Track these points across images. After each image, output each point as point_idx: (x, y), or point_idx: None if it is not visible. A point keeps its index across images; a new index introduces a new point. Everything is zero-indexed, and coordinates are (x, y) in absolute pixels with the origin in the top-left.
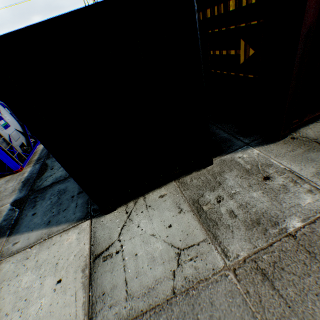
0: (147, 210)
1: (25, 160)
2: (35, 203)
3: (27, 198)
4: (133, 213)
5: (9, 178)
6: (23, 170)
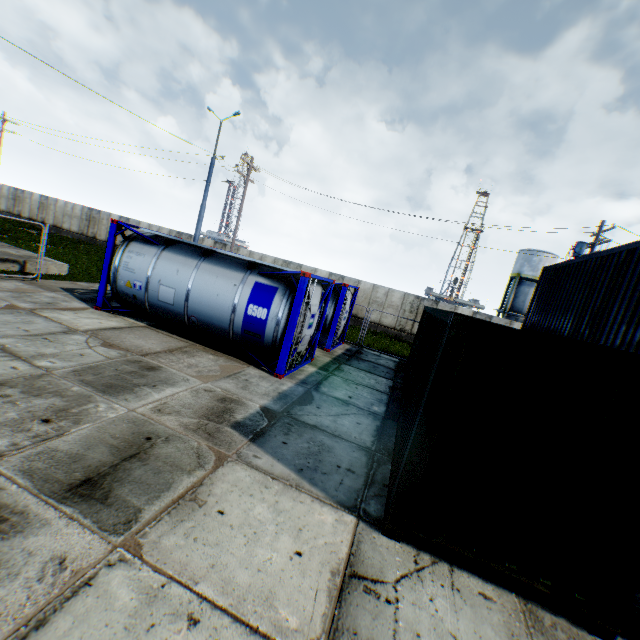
0: (452, 590)
1: (290, 370)
2: (289, 431)
3: (280, 416)
4: (426, 571)
5: (264, 374)
6: (282, 379)
